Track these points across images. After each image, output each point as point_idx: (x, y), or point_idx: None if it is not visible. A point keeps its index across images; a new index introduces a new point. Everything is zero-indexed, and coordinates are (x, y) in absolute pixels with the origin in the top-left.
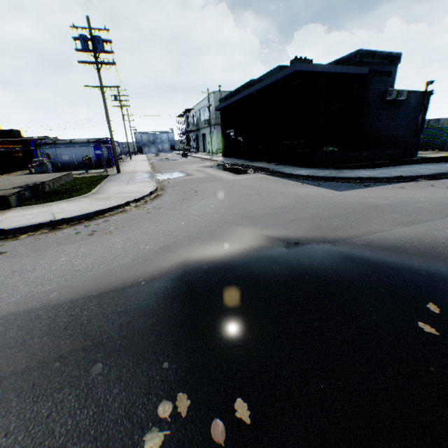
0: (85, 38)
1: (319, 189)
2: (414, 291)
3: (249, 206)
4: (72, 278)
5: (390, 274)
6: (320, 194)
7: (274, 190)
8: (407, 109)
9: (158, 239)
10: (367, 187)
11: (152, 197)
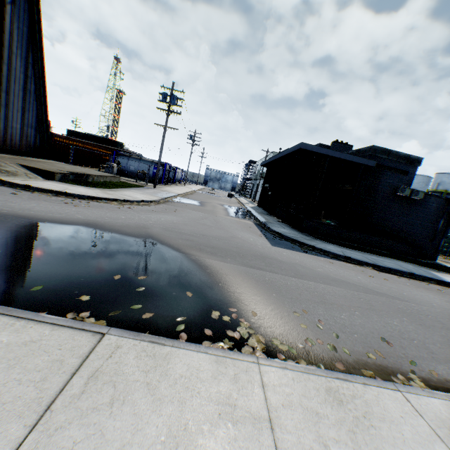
0: (165, 94)
1: (262, 240)
2: (153, 273)
3: (184, 227)
4: (23, 210)
5: (163, 267)
6: (251, 241)
7: (227, 229)
8: (426, 210)
9: (93, 216)
10: (302, 252)
11: (140, 204)
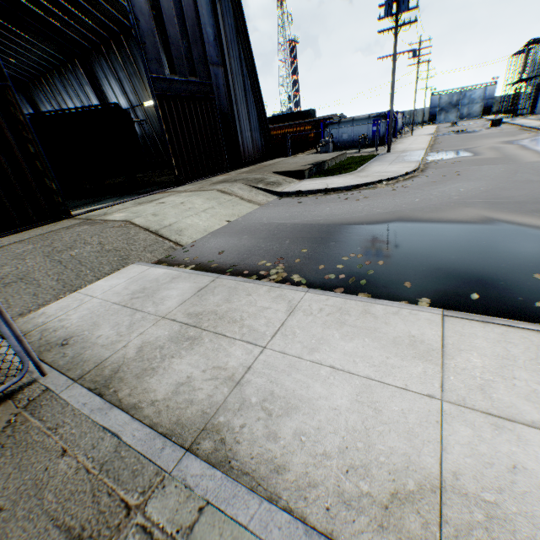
0: (390, 3)
1: None
2: None
3: (507, 193)
4: (330, 217)
5: None
6: None
7: None
8: None
9: (388, 207)
10: None
11: (405, 178)
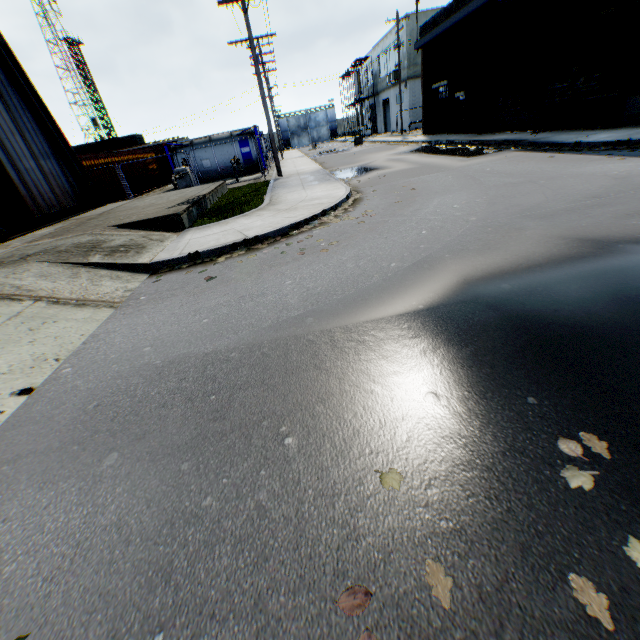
0: None
1: None
2: None
3: (523, 200)
4: (318, 303)
5: None
6: None
7: (555, 173)
8: None
9: (401, 254)
10: None
11: (350, 203)
